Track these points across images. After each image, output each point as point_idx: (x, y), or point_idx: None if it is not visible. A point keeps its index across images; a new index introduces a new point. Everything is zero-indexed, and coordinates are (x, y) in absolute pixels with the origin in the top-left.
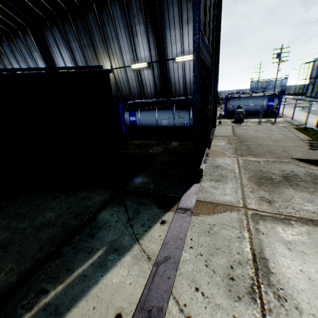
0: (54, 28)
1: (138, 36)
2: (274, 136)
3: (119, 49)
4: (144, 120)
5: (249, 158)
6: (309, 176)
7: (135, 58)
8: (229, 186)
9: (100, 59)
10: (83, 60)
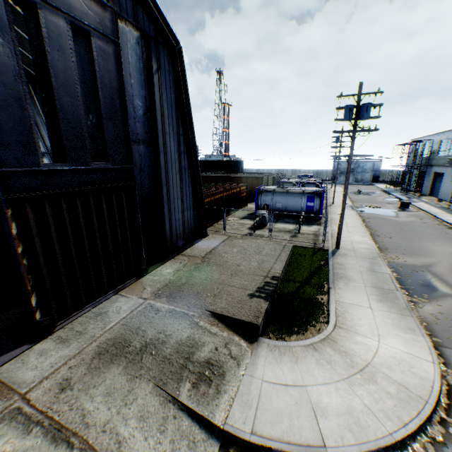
0: None
1: None
2: (244, 265)
3: None
4: None
5: (159, 303)
6: (179, 345)
7: None
8: (63, 352)
9: None
10: None
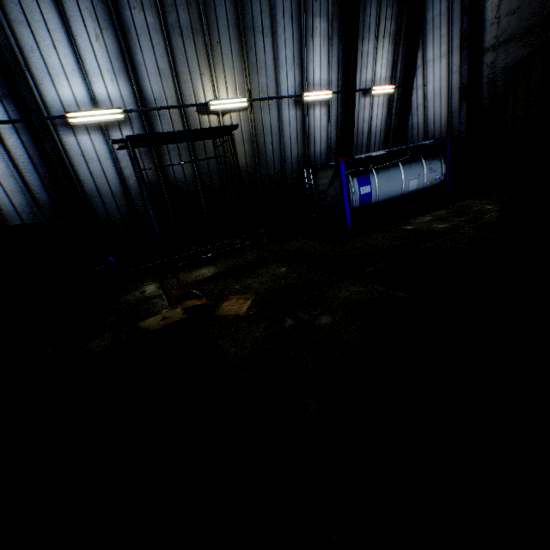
0: None
1: (316, 39)
2: None
3: (277, 58)
4: (384, 188)
5: None
6: None
7: (305, 81)
8: None
9: (222, 74)
10: (166, 68)
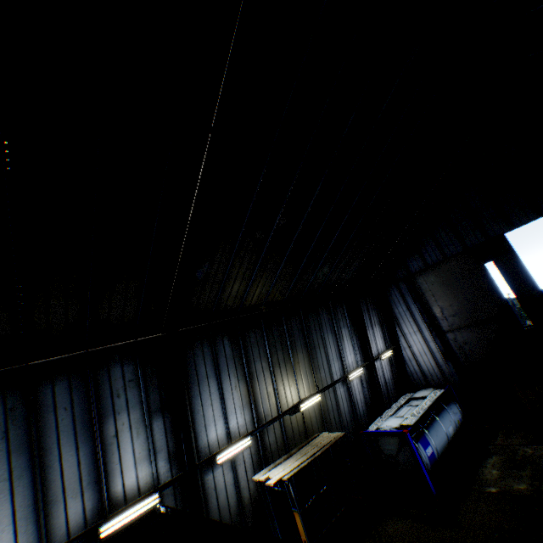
0: (222, 339)
1: (344, 339)
2: None
3: (328, 358)
4: (438, 442)
5: None
6: None
7: (345, 365)
8: None
9: (301, 380)
10: (271, 390)
